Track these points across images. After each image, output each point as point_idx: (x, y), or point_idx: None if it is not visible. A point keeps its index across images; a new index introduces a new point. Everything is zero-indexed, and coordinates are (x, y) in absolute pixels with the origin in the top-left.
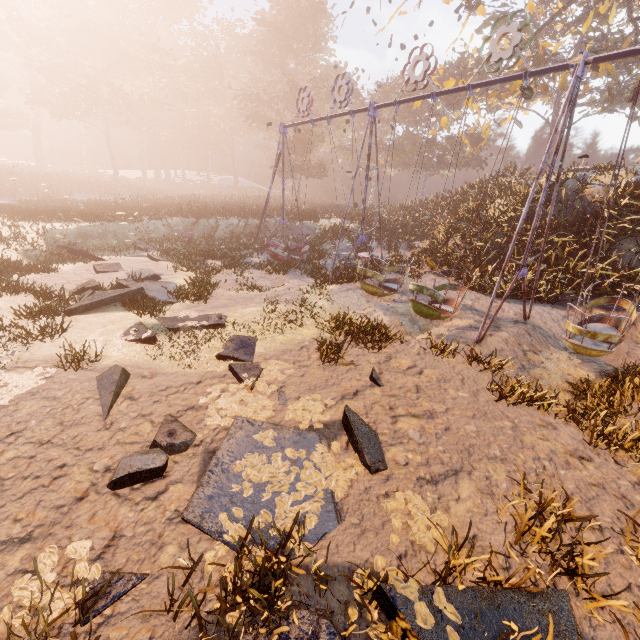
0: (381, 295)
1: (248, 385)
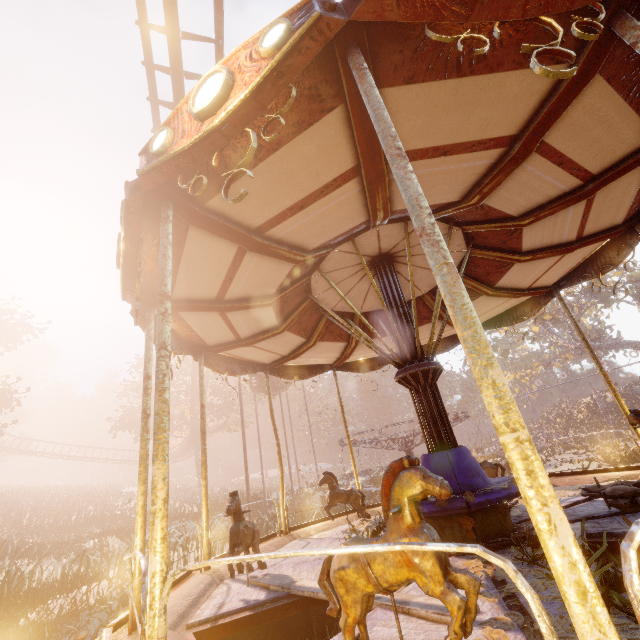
0: (570, 448)
1: (577, 451)
